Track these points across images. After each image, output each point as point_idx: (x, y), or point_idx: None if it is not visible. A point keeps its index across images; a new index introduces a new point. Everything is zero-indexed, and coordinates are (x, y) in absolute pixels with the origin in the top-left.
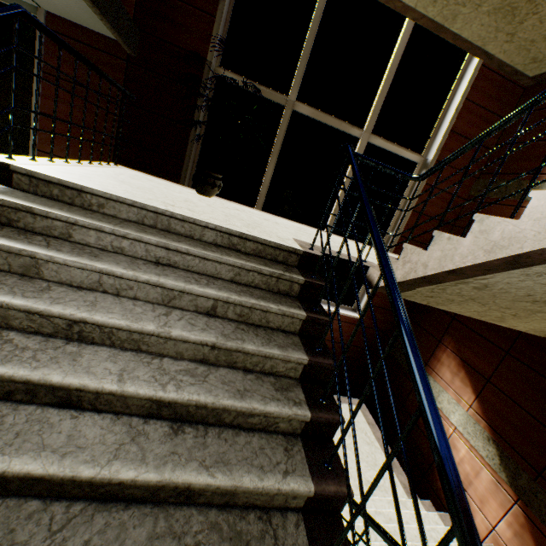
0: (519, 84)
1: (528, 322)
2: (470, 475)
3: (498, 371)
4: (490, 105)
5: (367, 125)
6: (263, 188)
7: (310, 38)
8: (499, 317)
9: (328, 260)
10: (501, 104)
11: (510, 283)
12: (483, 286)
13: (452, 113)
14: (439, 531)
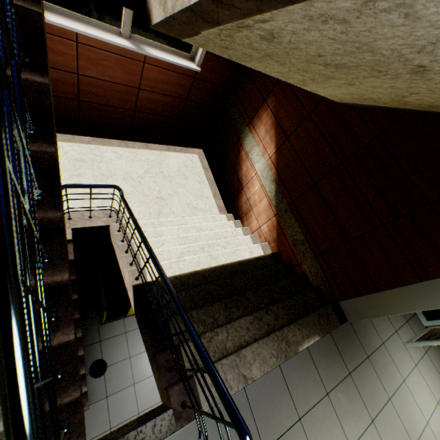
0: None
1: (326, 89)
2: (257, 201)
3: (297, 131)
4: None
5: None
6: None
7: None
8: (302, 81)
9: None
10: None
11: (297, 34)
12: (269, 35)
13: None
14: (229, 232)
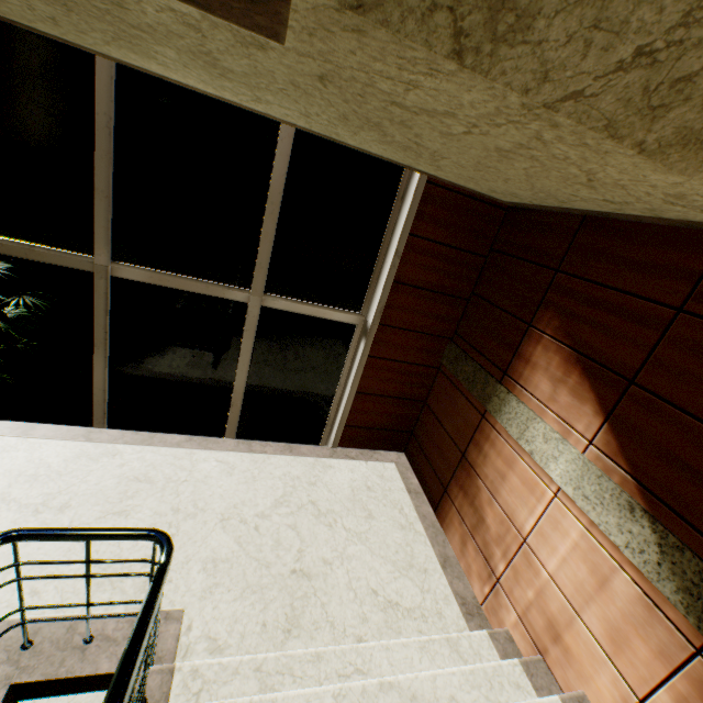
0: (497, 202)
1: None
2: None
3: None
4: (453, 238)
5: (253, 285)
6: (96, 392)
7: (103, 164)
8: None
9: (41, 685)
10: (472, 235)
11: None
12: None
13: (392, 257)
14: None
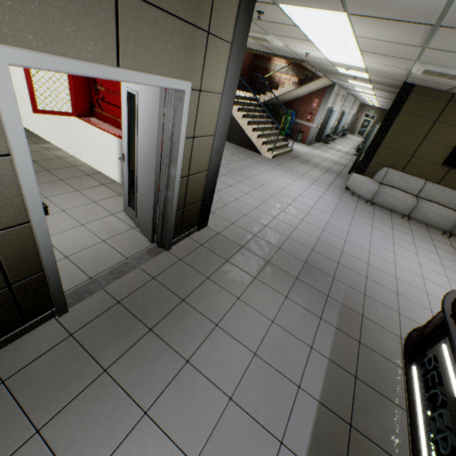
0: None
1: None
2: (288, 82)
3: None
4: None
5: None
6: None
7: None
8: None
9: None
10: None
11: None
12: None
13: None
14: None
